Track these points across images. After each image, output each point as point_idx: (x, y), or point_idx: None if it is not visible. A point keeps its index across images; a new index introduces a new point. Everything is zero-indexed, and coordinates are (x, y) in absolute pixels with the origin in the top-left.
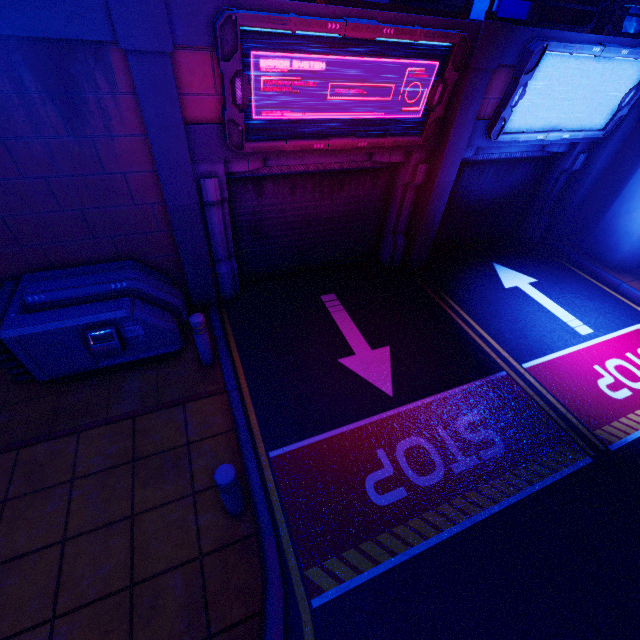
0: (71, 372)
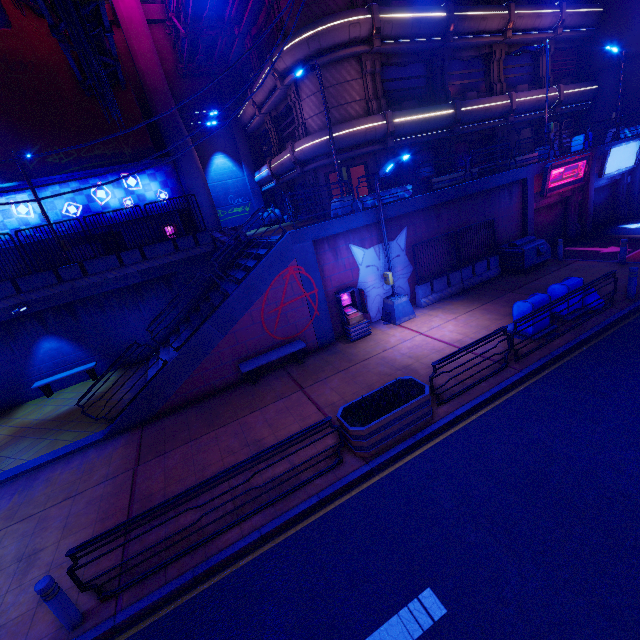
0: (530, 266)
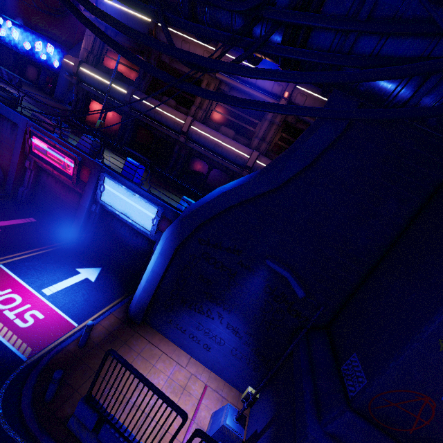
0: None
